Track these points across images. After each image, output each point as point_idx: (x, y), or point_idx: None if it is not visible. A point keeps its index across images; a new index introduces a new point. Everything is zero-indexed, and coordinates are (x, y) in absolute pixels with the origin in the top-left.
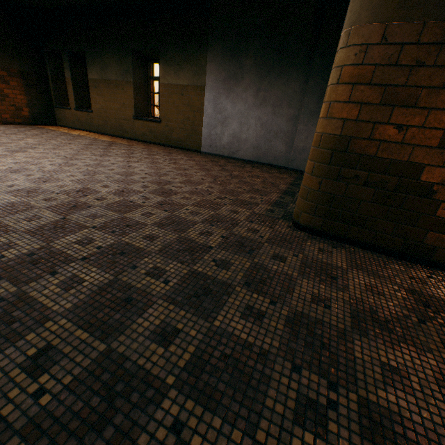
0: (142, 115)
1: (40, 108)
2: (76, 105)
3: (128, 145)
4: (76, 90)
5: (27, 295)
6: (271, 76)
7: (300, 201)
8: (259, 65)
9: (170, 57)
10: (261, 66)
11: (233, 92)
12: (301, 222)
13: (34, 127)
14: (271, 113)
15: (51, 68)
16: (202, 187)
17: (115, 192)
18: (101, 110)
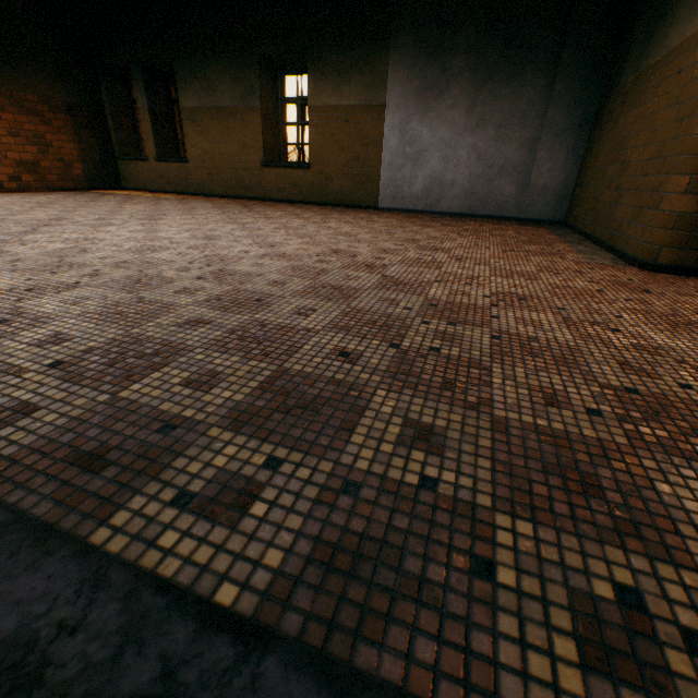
0: (272, 159)
1: (97, 163)
2: (157, 153)
3: (270, 206)
4: (156, 129)
5: (508, 333)
6: (494, 82)
7: (657, 234)
8: (474, 66)
9: (326, 63)
10: (478, 67)
11: (433, 110)
12: (661, 261)
13: (97, 193)
14: (493, 138)
15: (109, 95)
16: (462, 242)
17: (377, 251)
18: (204, 158)
